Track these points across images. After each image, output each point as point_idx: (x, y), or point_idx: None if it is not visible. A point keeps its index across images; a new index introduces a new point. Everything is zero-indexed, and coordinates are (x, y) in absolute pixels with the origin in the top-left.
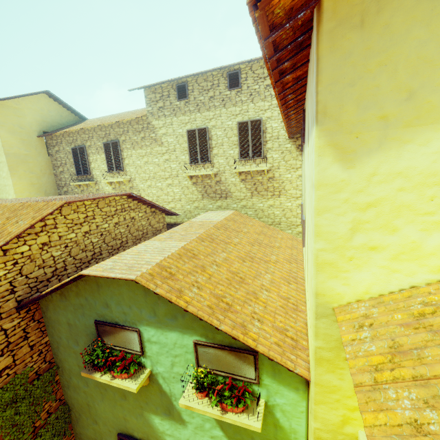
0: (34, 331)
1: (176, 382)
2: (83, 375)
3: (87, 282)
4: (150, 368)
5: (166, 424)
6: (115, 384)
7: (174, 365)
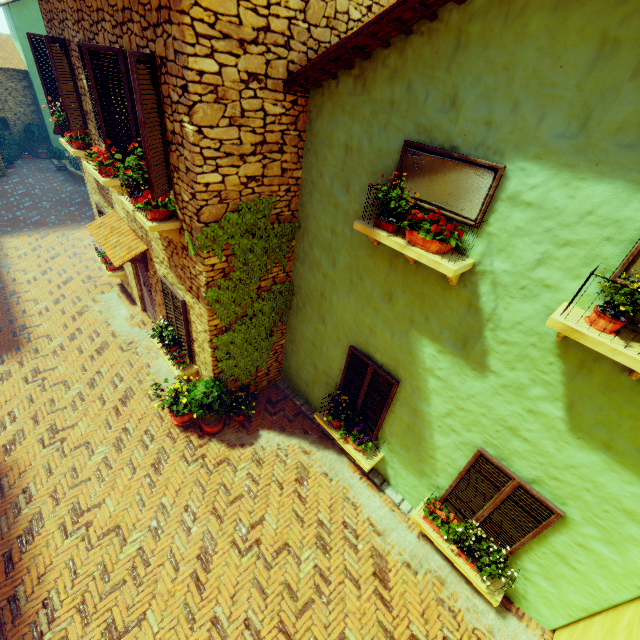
0: (291, 147)
1: (521, 298)
2: (357, 227)
3: (432, 39)
4: (474, 259)
5: (442, 360)
6: (412, 253)
7: (543, 263)
